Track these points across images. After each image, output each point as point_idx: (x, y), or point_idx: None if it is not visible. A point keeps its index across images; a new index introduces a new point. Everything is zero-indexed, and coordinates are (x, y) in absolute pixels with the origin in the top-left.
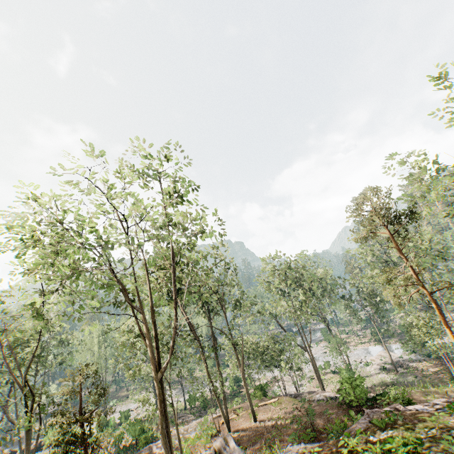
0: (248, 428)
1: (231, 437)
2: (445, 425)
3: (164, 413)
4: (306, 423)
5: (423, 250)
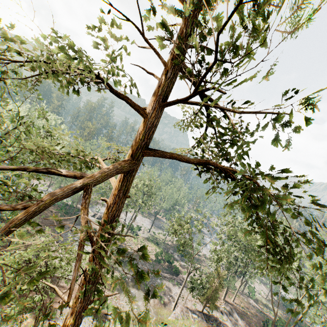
0: (231, 303)
1: (235, 311)
2: None
3: None
4: (257, 320)
5: None
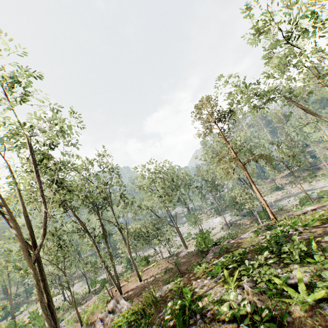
0: (135, 287)
1: (121, 297)
2: (255, 241)
3: (47, 290)
4: (175, 271)
5: (239, 147)
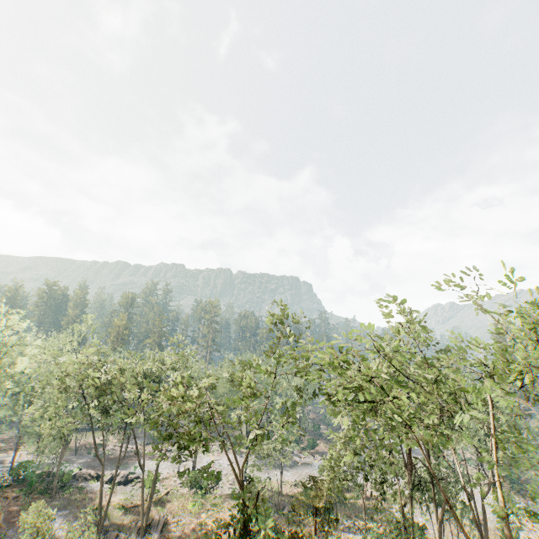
0: None
1: None
2: None
3: None
4: None
5: None
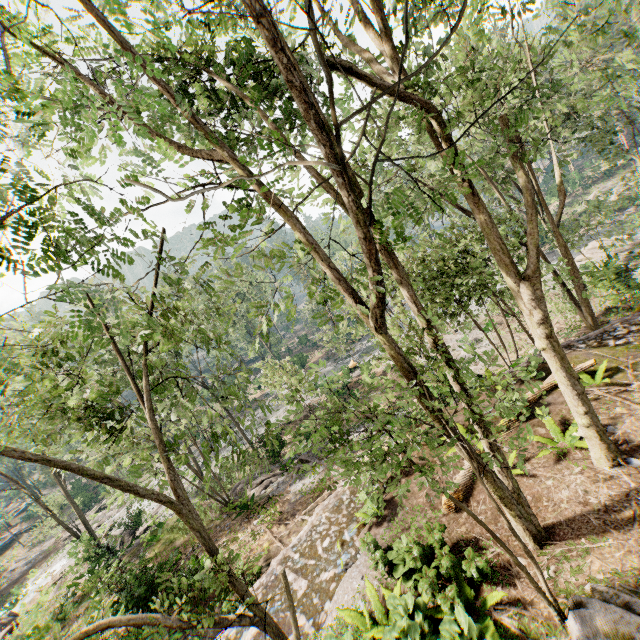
0: (621, 499)
1: None
2: None
3: None
4: None
5: None
